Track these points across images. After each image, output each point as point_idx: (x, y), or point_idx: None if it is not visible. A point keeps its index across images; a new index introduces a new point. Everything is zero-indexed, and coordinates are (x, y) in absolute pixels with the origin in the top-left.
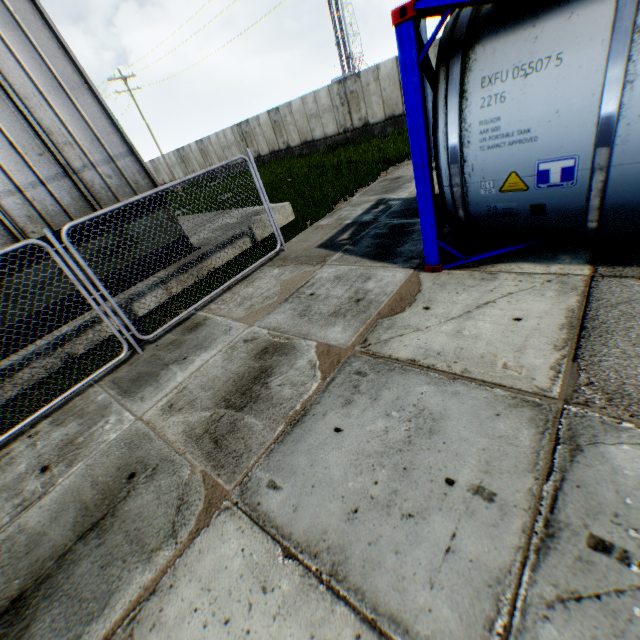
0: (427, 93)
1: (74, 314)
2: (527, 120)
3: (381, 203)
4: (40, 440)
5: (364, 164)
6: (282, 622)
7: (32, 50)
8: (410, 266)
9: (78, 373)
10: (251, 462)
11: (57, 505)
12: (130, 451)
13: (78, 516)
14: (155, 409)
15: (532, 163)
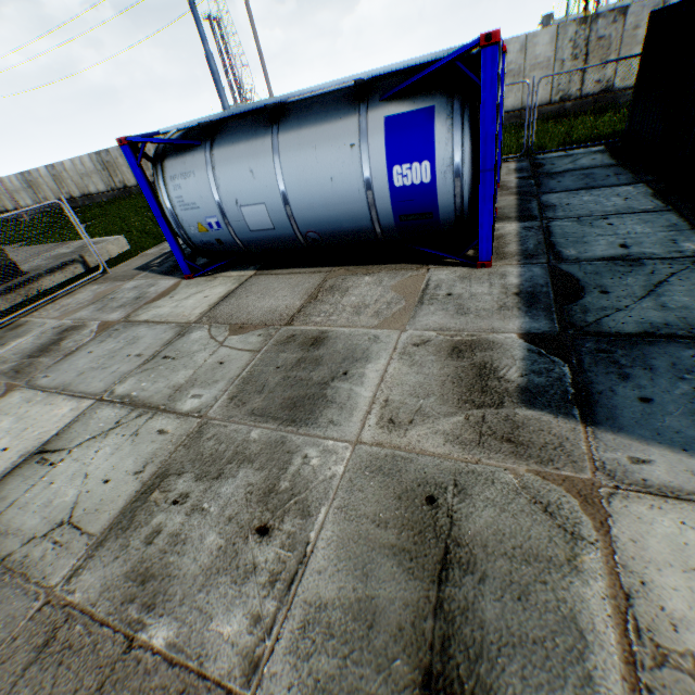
0: None
1: None
2: (193, 198)
3: None
4: None
5: None
6: (35, 406)
7: None
8: (181, 277)
9: None
10: (38, 373)
11: None
12: None
13: None
14: None
15: (204, 219)
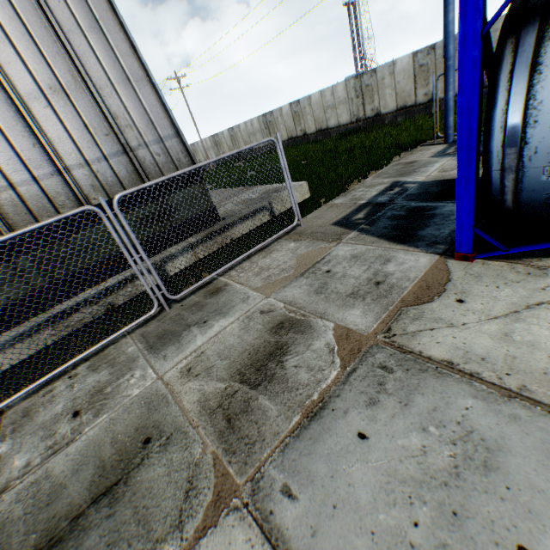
0: (449, 82)
1: (118, 269)
2: None
3: (396, 185)
4: (77, 382)
5: (376, 149)
6: None
7: (109, 49)
8: (434, 251)
9: (115, 322)
10: (264, 454)
11: (80, 456)
12: (148, 412)
13: (95, 474)
14: (174, 370)
15: None
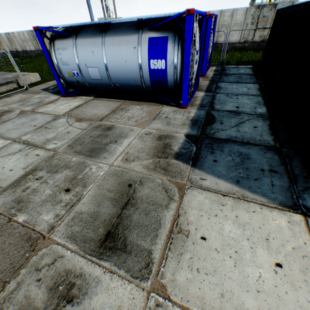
0: None
1: None
2: (67, 60)
3: None
4: None
5: None
6: None
7: None
8: (61, 96)
9: None
10: None
11: None
12: None
13: None
14: None
15: (71, 70)
